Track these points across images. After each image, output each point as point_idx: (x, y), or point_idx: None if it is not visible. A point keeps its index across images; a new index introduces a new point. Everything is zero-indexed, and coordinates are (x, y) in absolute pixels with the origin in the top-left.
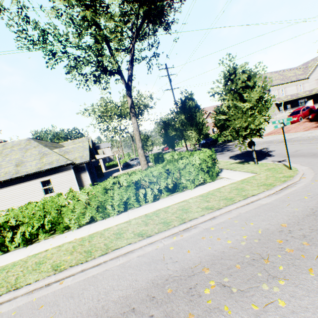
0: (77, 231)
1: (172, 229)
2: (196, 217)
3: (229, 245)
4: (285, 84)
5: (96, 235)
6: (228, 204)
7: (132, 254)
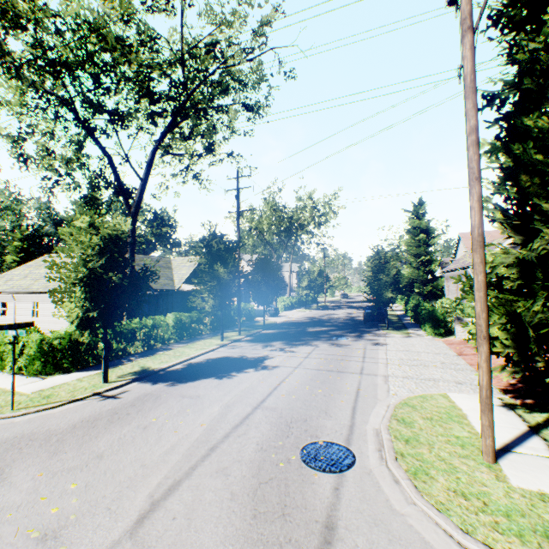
0: None
1: None
2: None
3: None
4: None
5: None
6: None
7: None
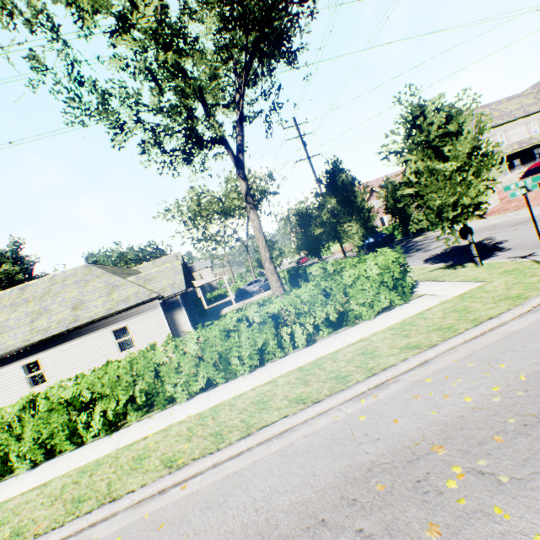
0: (188, 404)
1: (355, 386)
2: (393, 364)
3: (470, 405)
4: (505, 124)
5: (223, 408)
6: (448, 338)
7: (294, 433)
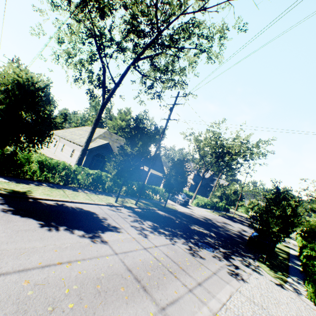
0: None
1: None
2: None
3: None
4: None
5: None
6: None
7: None
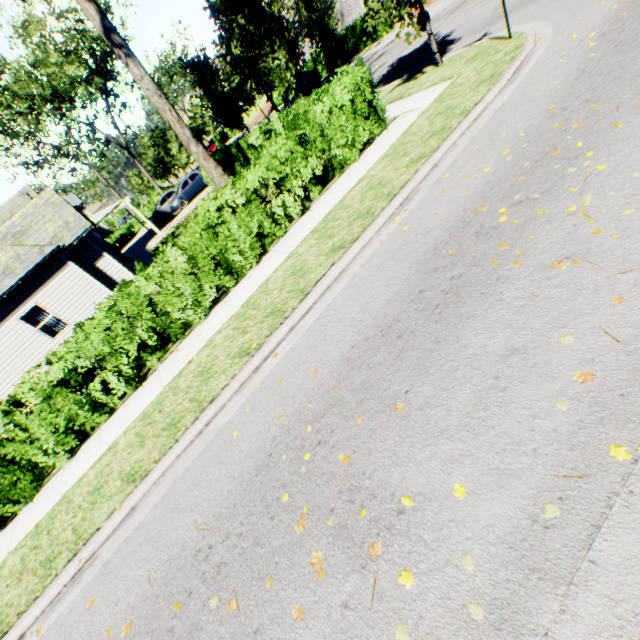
0: (211, 320)
1: (384, 212)
2: (409, 180)
3: (491, 173)
4: None
5: (257, 299)
6: (446, 137)
7: (350, 271)
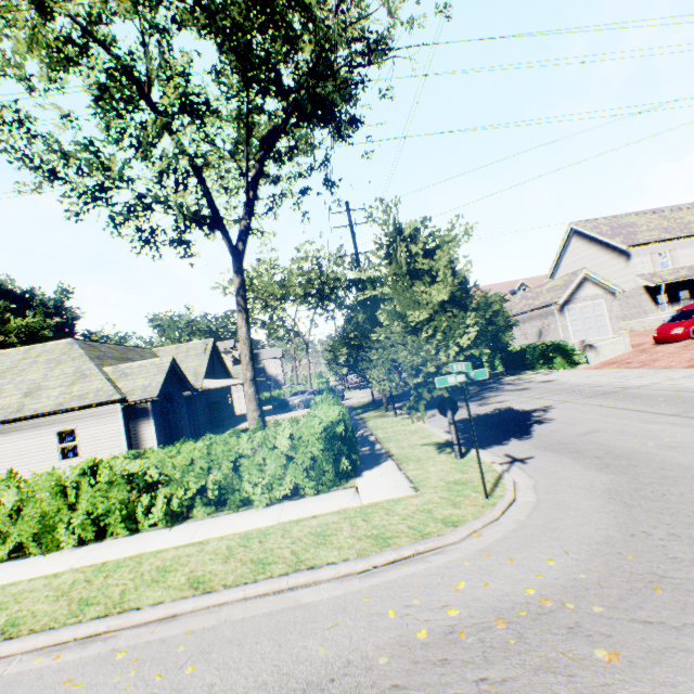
0: None
1: (64, 629)
2: (140, 606)
3: None
4: (672, 240)
5: None
6: (237, 584)
7: None
